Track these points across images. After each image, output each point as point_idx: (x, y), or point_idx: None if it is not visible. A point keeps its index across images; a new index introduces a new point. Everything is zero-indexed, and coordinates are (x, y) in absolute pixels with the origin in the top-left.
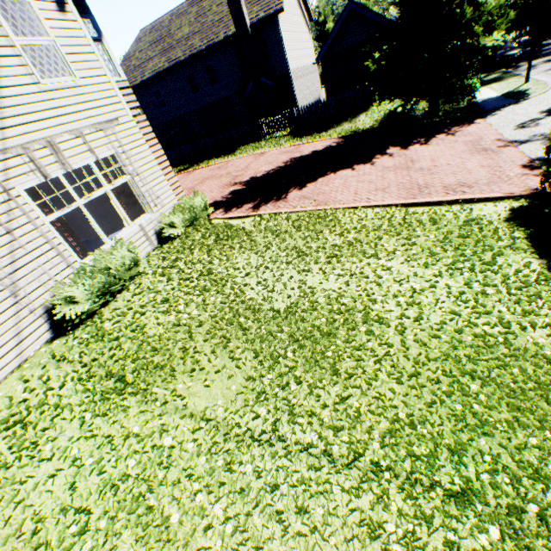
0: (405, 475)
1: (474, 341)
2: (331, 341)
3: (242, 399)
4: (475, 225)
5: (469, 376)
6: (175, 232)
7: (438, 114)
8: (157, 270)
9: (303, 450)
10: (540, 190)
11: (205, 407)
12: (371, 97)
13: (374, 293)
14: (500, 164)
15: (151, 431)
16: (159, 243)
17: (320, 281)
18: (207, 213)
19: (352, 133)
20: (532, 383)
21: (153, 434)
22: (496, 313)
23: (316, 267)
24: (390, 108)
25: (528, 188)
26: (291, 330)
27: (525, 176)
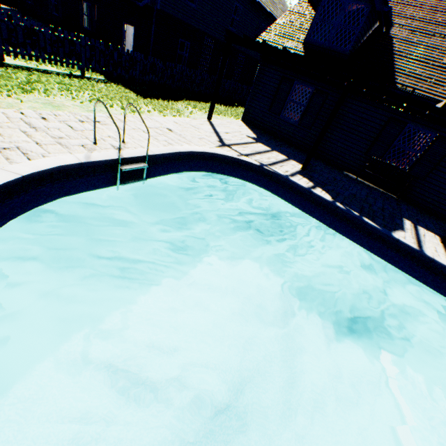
0: None
1: None
2: None
3: None
4: None
5: None
6: None
7: None
8: None
9: None
10: None
11: None
12: None
13: None
14: None
15: None
16: None
17: None
18: None
19: None
20: None
21: None
22: None
23: None
24: None
25: None
26: None
27: None
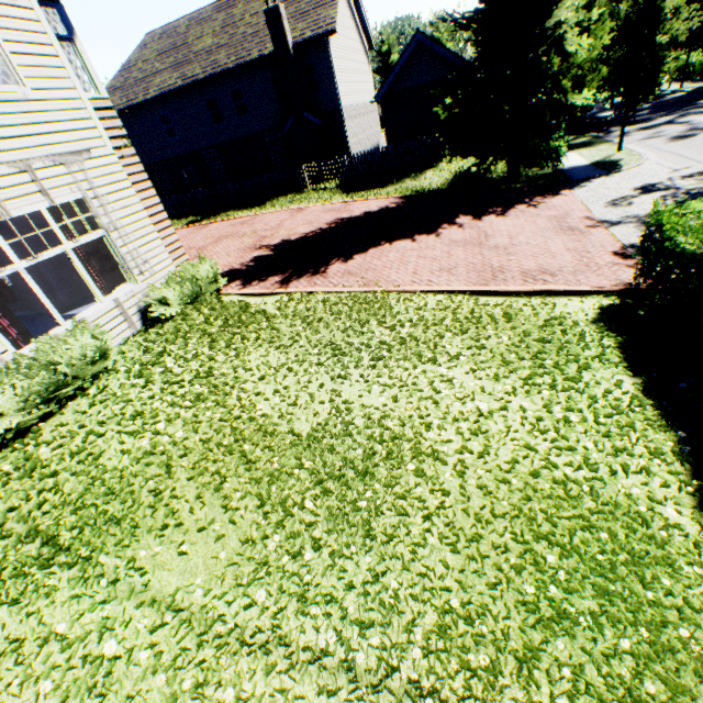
0: (456, 702)
1: (554, 489)
2: (367, 484)
3: (233, 575)
4: (558, 325)
5: (546, 542)
6: (167, 312)
7: (519, 180)
8: (133, 367)
9: (314, 661)
10: (634, 286)
11: (175, 589)
12: (440, 151)
13: (430, 413)
14: (589, 249)
15: (85, 630)
16: (144, 325)
17: (360, 394)
18: (217, 287)
19: (416, 192)
20: (624, 554)
21: (89, 635)
22: (581, 450)
23: (356, 372)
24: (463, 167)
25: (620, 281)
26: (314, 465)
27: (617, 266)
